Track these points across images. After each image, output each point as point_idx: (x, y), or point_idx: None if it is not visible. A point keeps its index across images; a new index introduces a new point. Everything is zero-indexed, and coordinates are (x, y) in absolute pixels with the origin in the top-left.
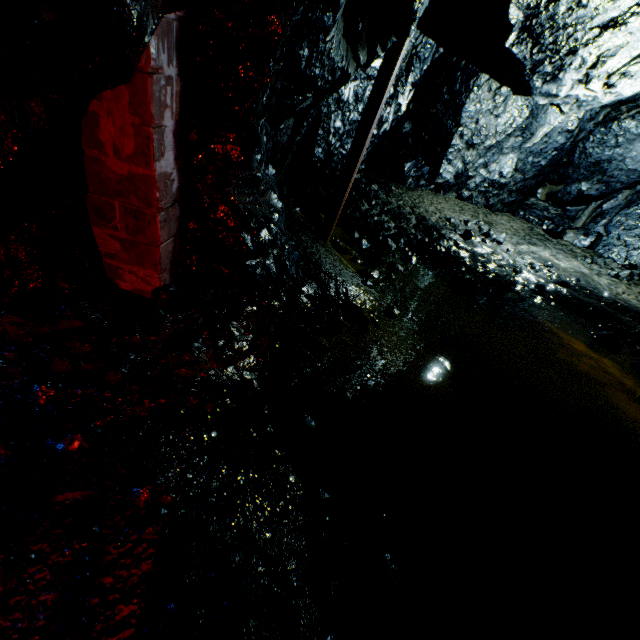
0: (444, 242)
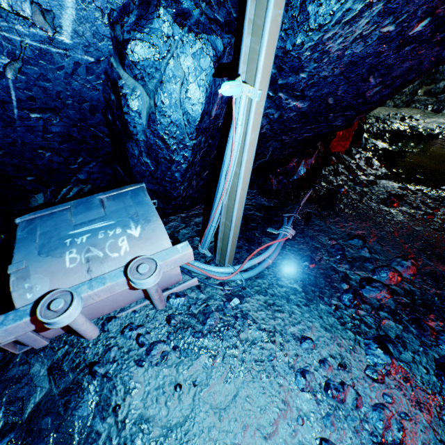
0: (394, 125)
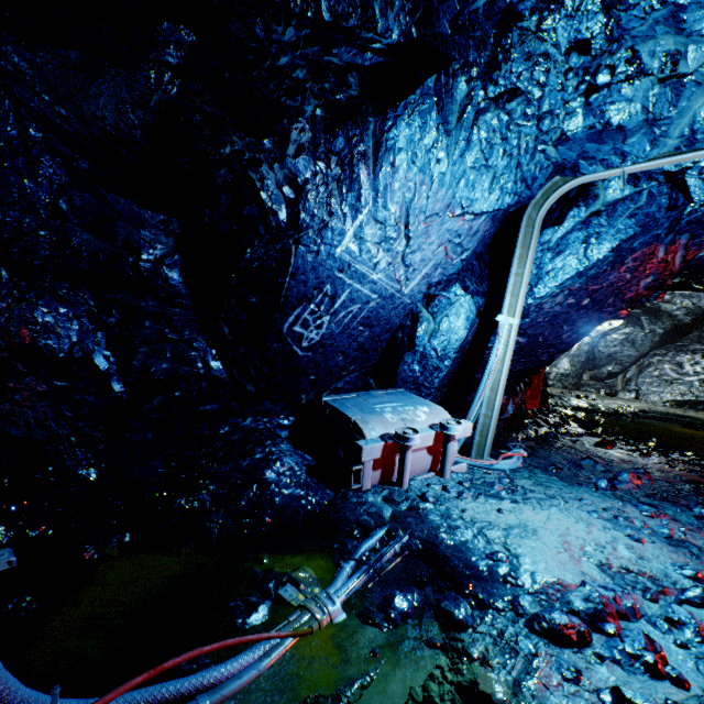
0: (572, 401)
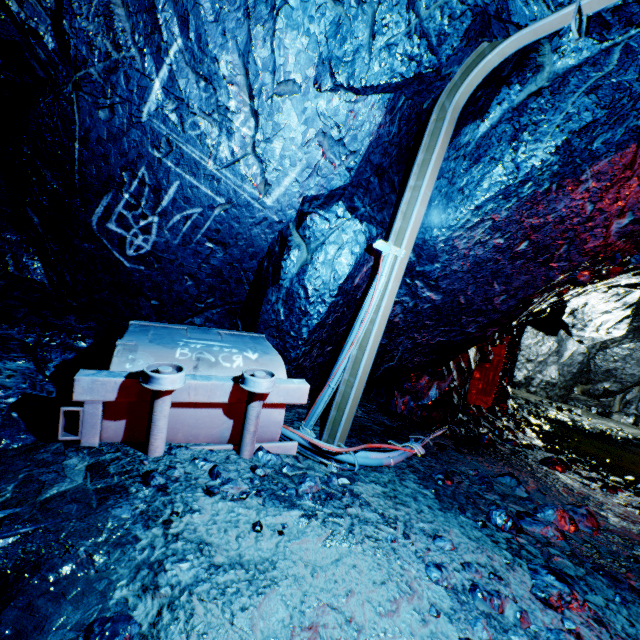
0: (549, 412)
